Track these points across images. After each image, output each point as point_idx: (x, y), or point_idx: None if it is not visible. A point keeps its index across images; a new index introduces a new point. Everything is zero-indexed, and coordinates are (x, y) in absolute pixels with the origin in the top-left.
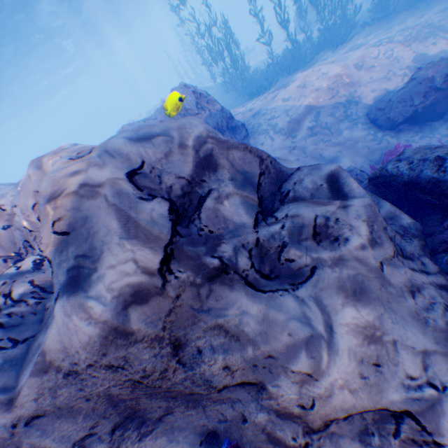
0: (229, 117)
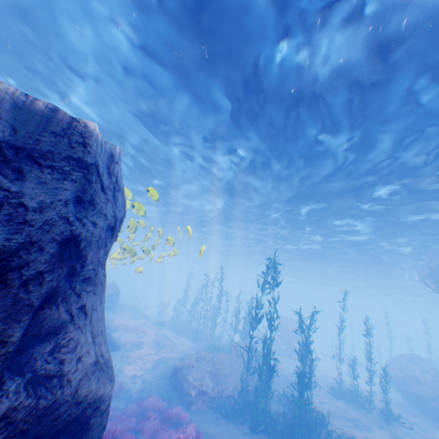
0: (106, 300)
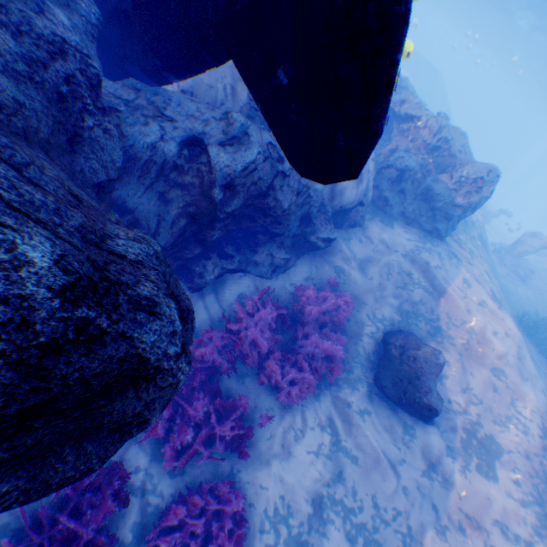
0: (448, 214)
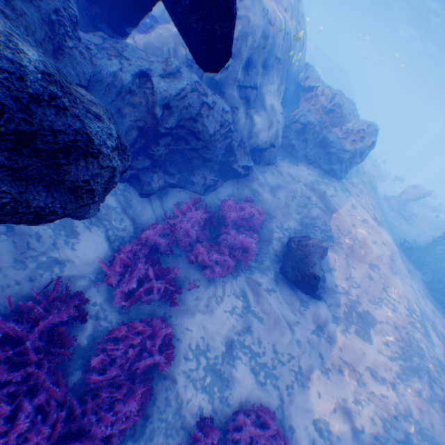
0: (340, 158)
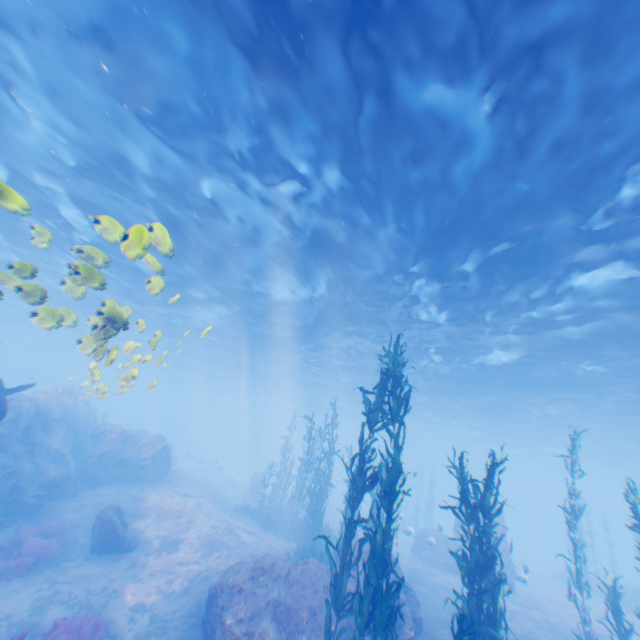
0: (143, 464)
